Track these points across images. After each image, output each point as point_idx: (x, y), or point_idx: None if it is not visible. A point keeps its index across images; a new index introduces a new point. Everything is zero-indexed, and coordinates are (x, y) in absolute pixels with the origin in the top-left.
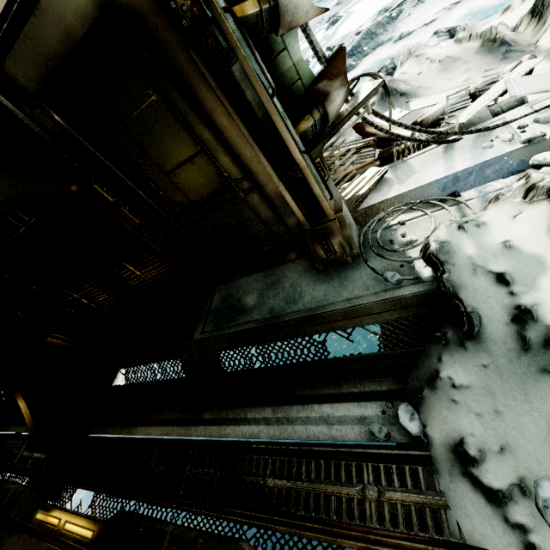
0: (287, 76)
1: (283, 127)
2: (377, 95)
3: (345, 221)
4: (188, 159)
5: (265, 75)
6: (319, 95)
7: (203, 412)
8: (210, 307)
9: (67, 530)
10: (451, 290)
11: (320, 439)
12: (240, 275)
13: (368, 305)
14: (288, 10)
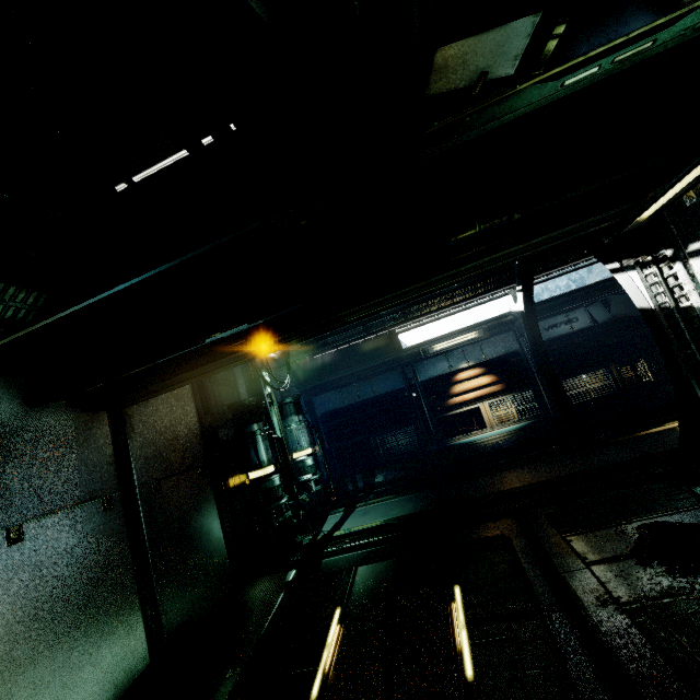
0: None
1: None
2: None
3: None
4: None
5: None
6: None
7: None
8: None
9: None
10: None
11: None
12: None
13: None
14: None
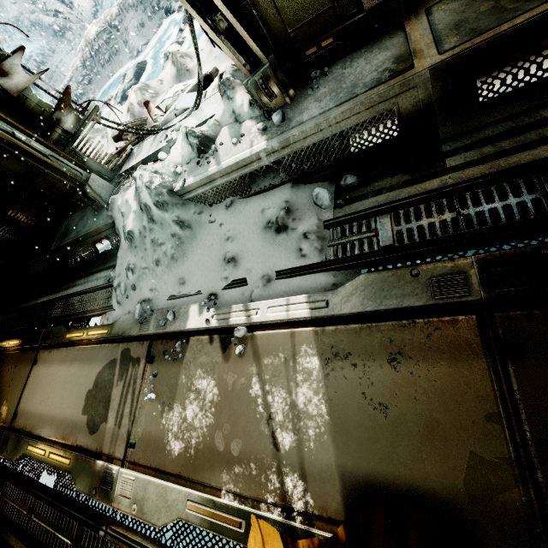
0: (36, 110)
1: (27, 148)
2: (175, 68)
3: (91, 186)
4: (1, 155)
5: (4, 128)
6: (55, 121)
7: (63, 286)
8: (60, 232)
9: (10, 344)
10: (113, 220)
11: (93, 286)
12: (74, 213)
13: (101, 227)
14: (12, 87)
